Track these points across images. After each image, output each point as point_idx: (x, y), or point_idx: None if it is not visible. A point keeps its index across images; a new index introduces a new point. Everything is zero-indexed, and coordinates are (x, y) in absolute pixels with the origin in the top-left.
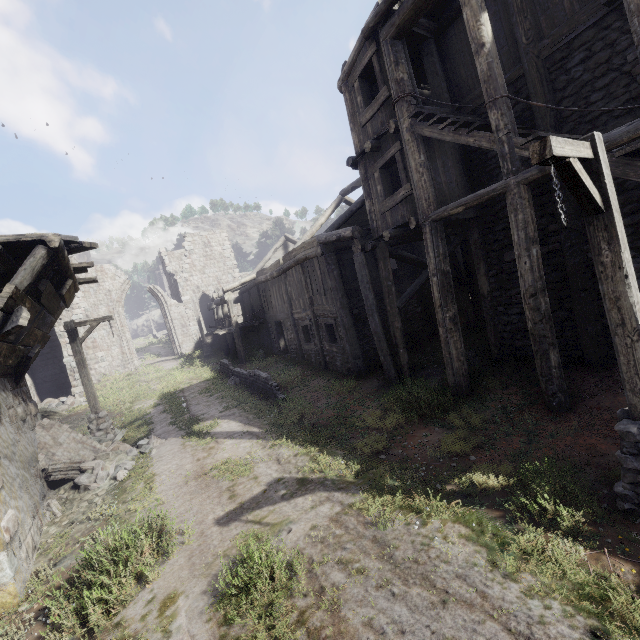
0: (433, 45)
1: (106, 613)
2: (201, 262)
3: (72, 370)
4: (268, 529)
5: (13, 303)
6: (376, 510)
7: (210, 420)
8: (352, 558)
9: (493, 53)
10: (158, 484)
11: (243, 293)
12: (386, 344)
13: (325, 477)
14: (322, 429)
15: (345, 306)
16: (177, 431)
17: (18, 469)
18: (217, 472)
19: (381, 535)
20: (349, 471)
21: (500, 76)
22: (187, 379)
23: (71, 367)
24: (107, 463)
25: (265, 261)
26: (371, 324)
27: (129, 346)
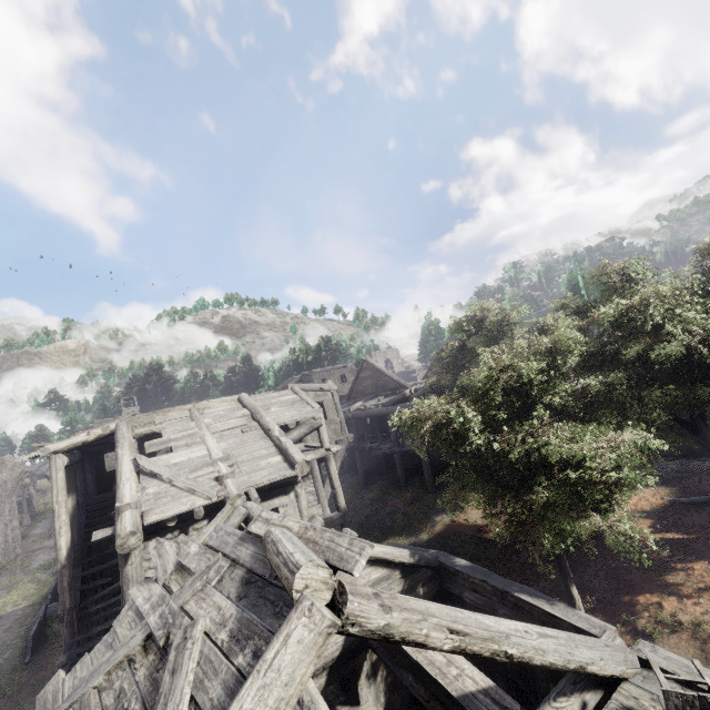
0: None
1: None
2: None
3: None
4: None
5: None
6: None
7: None
8: None
9: (70, 521)
10: None
11: None
12: None
13: None
14: None
15: None
16: None
17: None
18: None
19: None
20: None
21: (71, 534)
22: (23, 597)
23: None
24: None
25: None
26: None
27: (14, 534)
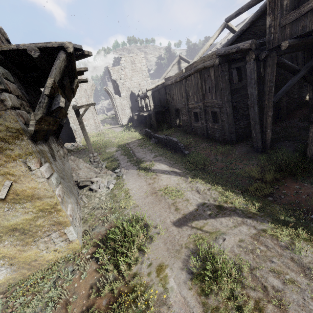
0: None
1: (127, 266)
2: (130, 73)
3: (74, 130)
4: (208, 235)
5: (53, 91)
6: (287, 239)
7: (148, 162)
8: (281, 270)
9: None
10: (132, 195)
11: (154, 92)
12: (259, 126)
13: (236, 207)
14: (218, 174)
15: (229, 100)
16: (132, 166)
17: (67, 183)
18: (163, 193)
19: (298, 258)
20: (253, 206)
21: None
22: (128, 138)
23: (74, 129)
24: (103, 180)
25: (167, 72)
26: (251, 113)
27: (97, 119)
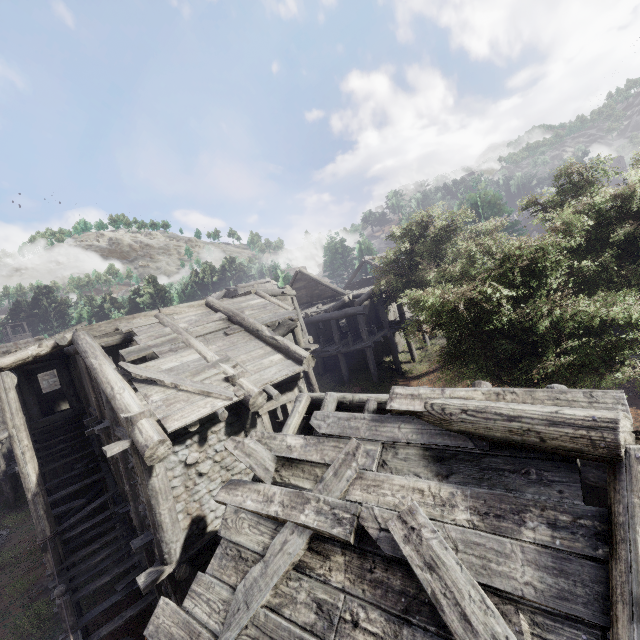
0: (61, 365)
1: None
2: None
3: None
4: None
5: None
6: None
7: None
8: None
9: None
10: None
11: None
12: None
13: None
14: None
15: None
16: None
17: None
18: None
19: None
20: None
21: None
22: None
23: None
24: None
25: None
26: None
27: None
